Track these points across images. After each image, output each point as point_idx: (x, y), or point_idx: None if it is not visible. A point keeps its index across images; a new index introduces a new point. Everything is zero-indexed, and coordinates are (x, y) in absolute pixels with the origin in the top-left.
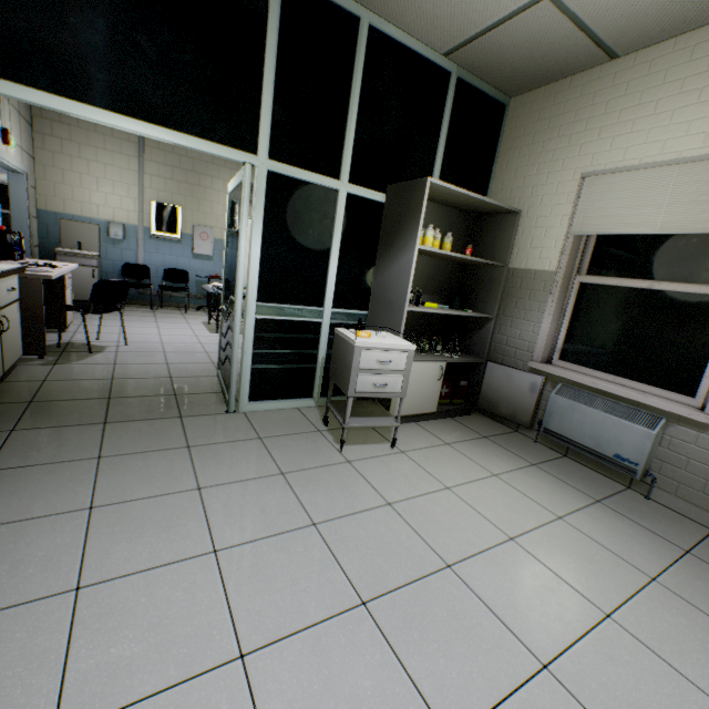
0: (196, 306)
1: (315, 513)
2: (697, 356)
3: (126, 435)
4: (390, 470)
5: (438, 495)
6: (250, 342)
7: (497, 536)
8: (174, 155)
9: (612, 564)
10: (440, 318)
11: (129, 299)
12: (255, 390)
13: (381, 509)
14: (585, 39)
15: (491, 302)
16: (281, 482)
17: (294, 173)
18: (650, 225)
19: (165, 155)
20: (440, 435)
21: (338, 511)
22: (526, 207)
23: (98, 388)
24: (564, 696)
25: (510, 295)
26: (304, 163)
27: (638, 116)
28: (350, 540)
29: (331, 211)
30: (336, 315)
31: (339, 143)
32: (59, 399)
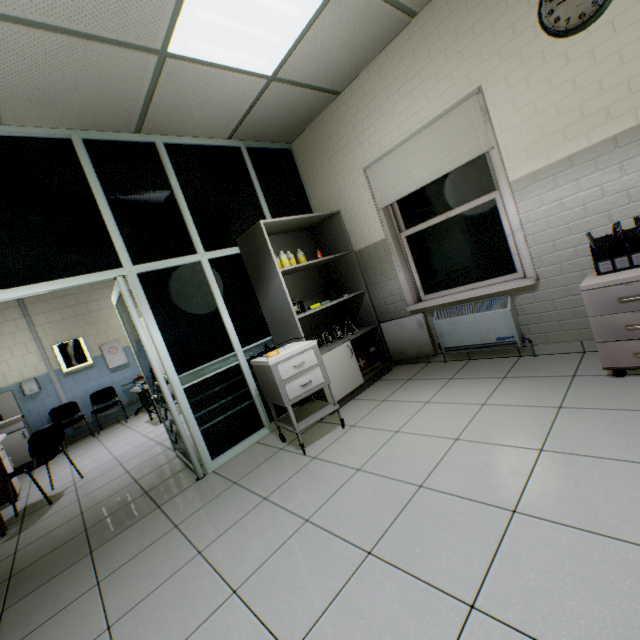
0: (134, 411)
1: (304, 512)
2: (500, 245)
3: (116, 550)
4: (349, 444)
5: (392, 441)
6: (189, 410)
7: (446, 444)
8: (56, 300)
9: (530, 414)
10: (329, 312)
11: (68, 440)
12: (213, 447)
13: (354, 477)
14: (313, 92)
15: (357, 281)
16: (267, 505)
17: (159, 266)
18: (421, 180)
19: (48, 303)
20: (376, 398)
21: (321, 499)
22: (342, 206)
23: (71, 528)
24: (534, 522)
25: (367, 269)
26: (163, 255)
27: (374, 120)
28: (340, 514)
29: (203, 278)
30: (248, 351)
31: (183, 229)
32: (37, 559)
